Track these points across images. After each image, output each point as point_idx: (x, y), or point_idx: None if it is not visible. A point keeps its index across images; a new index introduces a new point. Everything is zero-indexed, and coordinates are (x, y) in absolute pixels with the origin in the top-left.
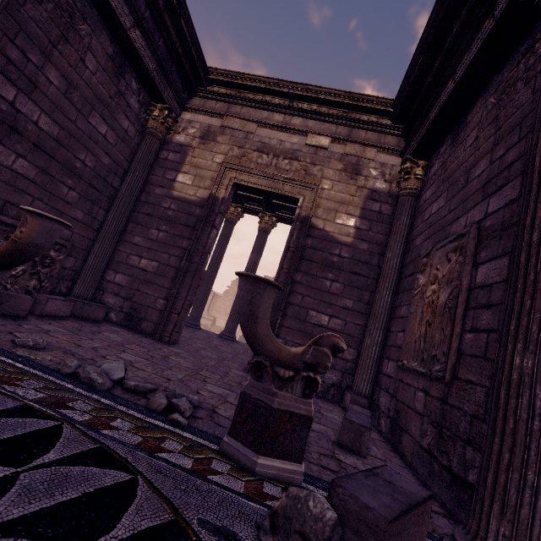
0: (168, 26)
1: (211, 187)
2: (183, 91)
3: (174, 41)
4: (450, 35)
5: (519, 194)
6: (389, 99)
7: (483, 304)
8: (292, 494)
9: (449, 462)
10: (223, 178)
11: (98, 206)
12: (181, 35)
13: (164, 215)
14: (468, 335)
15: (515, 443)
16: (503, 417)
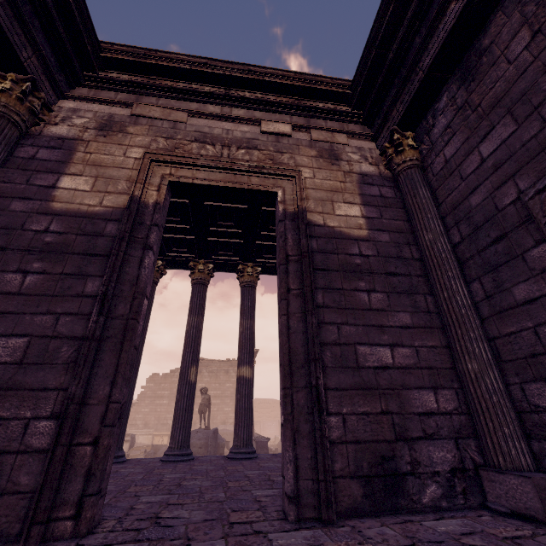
0: None
1: (130, 190)
2: (57, 70)
3: None
4: None
5: None
6: (345, 80)
7: None
8: None
9: None
10: (150, 176)
11: None
12: None
13: (35, 244)
14: None
15: None
16: None
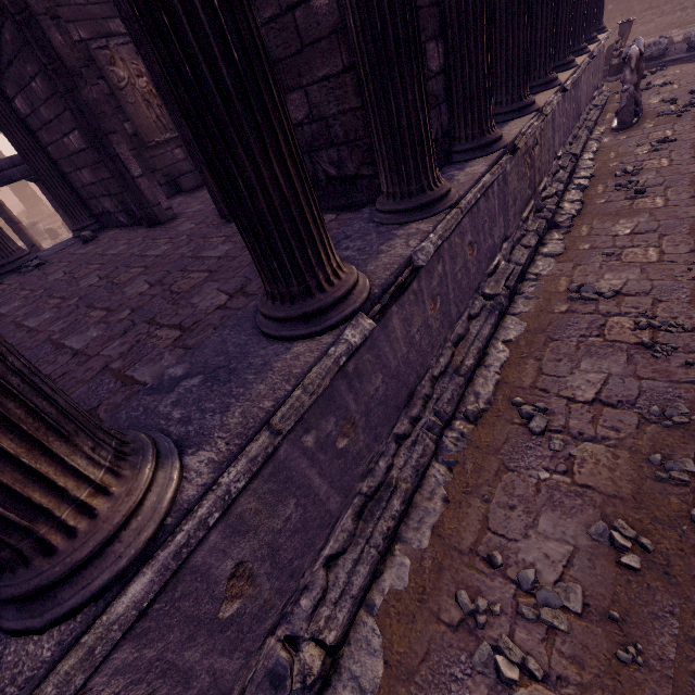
0: None
1: None
2: None
3: None
4: None
5: None
6: None
7: None
8: None
9: None
10: None
11: None
12: None
13: None
14: None
15: None
16: None
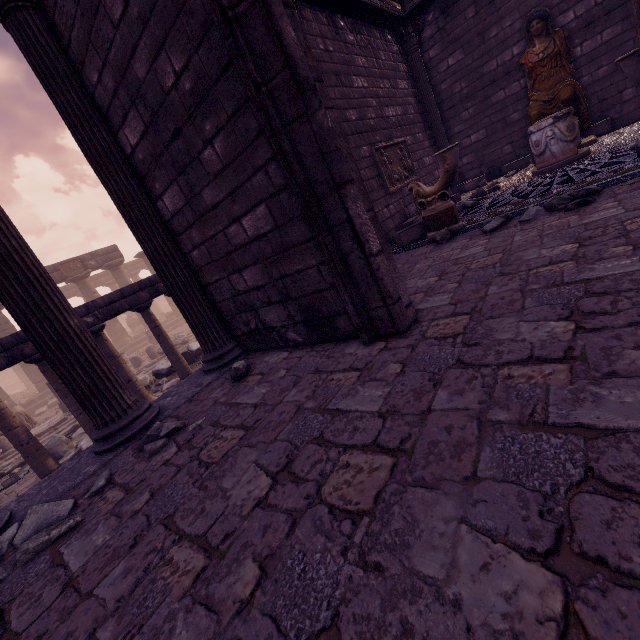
0: None
1: None
2: None
3: None
4: None
5: None
6: None
7: None
8: None
9: None
10: None
11: None
12: None
13: None
14: None
15: None
16: None
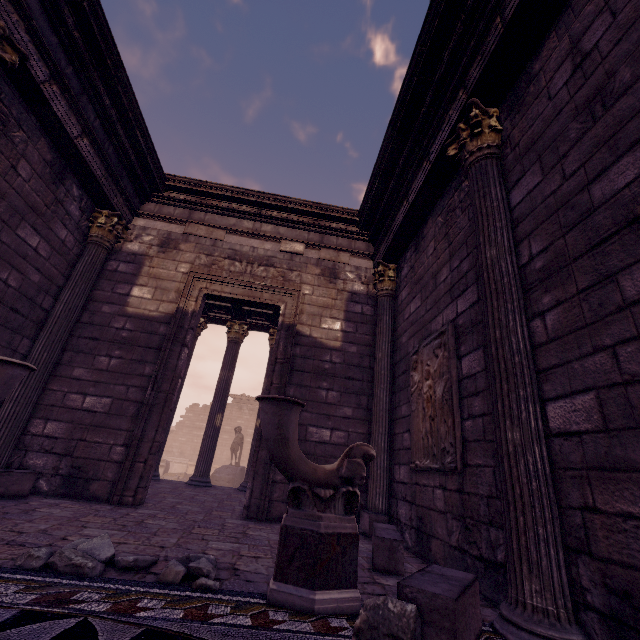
0: (121, 135)
1: (177, 299)
2: (134, 197)
3: (127, 149)
4: (398, 166)
5: (478, 298)
6: (354, 210)
7: (472, 392)
8: (370, 606)
9: (479, 551)
10: (192, 289)
11: (21, 335)
12: (135, 143)
13: (116, 338)
14: (467, 422)
15: (524, 505)
16: (511, 486)
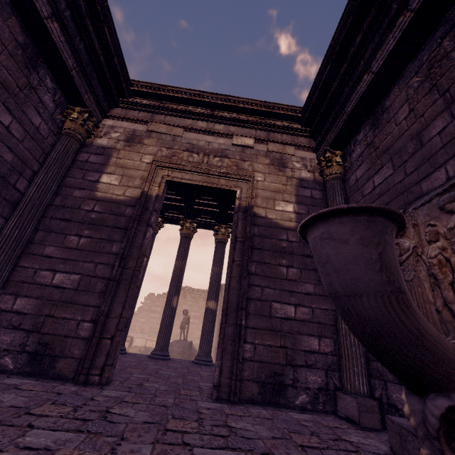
0: (90, 32)
1: (142, 185)
2: (103, 100)
3: (96, 48)
4: (352, 46)
5: None
6: (297, 107)
7: None
8: None
9: None
10: (155, 176)
11: None
12: (103, 43)
13: (86, 219)
14: None
15: None
16: None
